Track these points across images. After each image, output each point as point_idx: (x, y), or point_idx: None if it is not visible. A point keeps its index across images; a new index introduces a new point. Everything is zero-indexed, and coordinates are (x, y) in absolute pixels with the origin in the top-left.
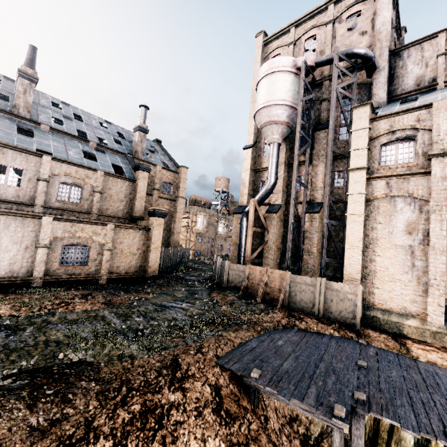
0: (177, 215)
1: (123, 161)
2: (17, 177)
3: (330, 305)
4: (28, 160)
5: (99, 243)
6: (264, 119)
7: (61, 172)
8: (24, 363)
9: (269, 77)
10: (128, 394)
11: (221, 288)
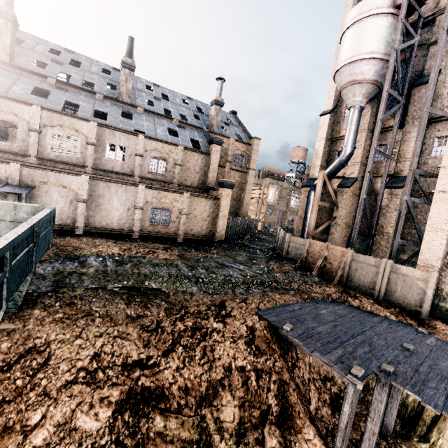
0: (246, 187)
1: (200, 136)
2: (122, 153)
3: (394, 289)
4: (129, 139)
5: (178, 208)
6: (345, 79)
7: (151, 148)
8: (125, 283)
9: (356, 26)
10: (185, 315)
11: (279, 257)
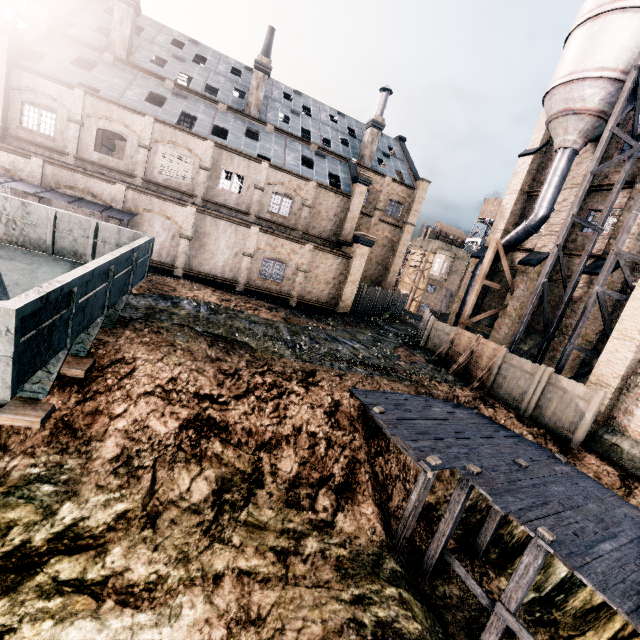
0: (398, 248)
1: (343, 170)
2: (239, 184)
3: (546, 406)
4: (250, 166)
5: (296, 263)
6: (556, 107)
7: (276, 181)
8: (214, 330)
9: (588, 25)
10: (267, 371)
11: (413, 345)
